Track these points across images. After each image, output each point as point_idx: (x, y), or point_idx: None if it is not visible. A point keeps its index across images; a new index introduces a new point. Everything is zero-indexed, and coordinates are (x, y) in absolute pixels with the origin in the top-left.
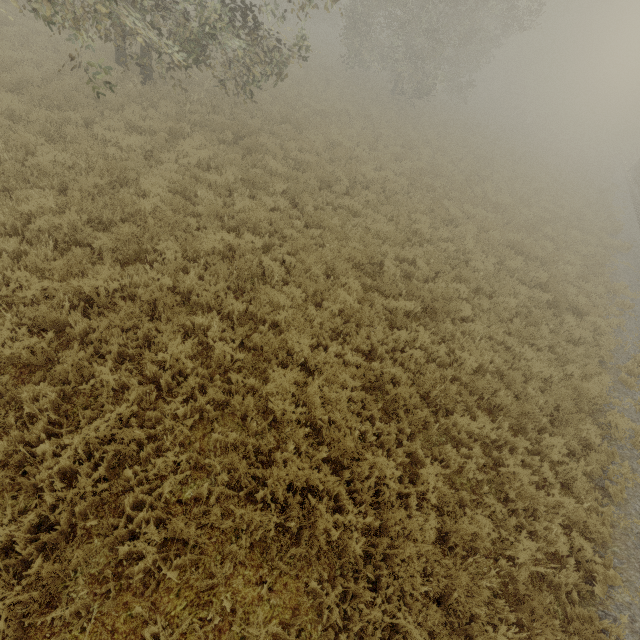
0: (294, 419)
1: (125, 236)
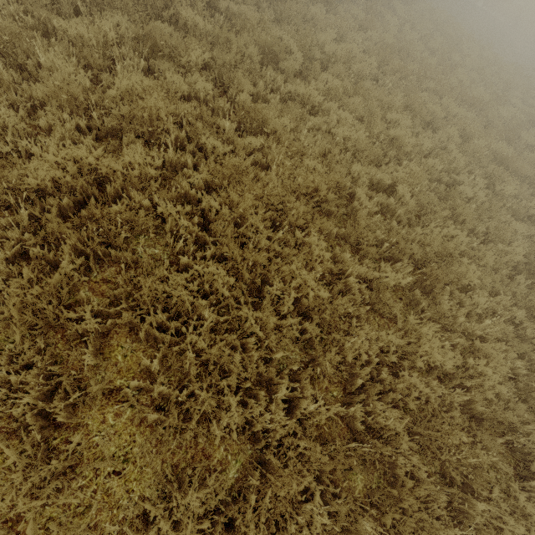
0: None
1: None
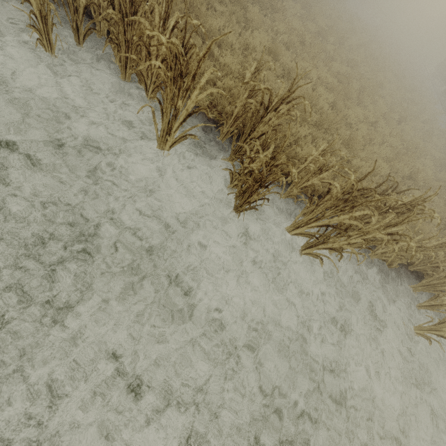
0: (395, 145)
1: (313, 55)
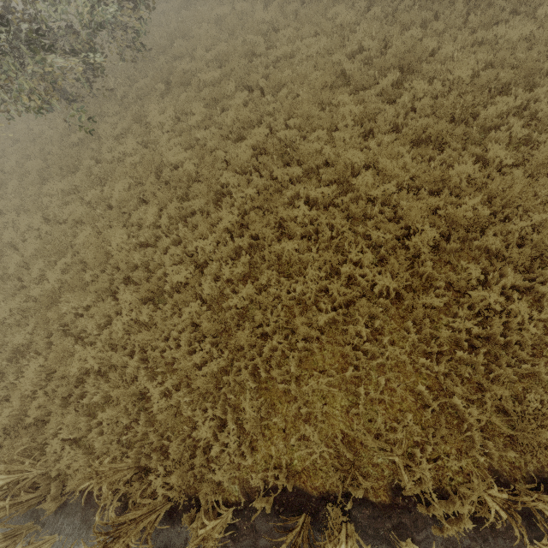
0: (394, 190)
1: (205, 190)
